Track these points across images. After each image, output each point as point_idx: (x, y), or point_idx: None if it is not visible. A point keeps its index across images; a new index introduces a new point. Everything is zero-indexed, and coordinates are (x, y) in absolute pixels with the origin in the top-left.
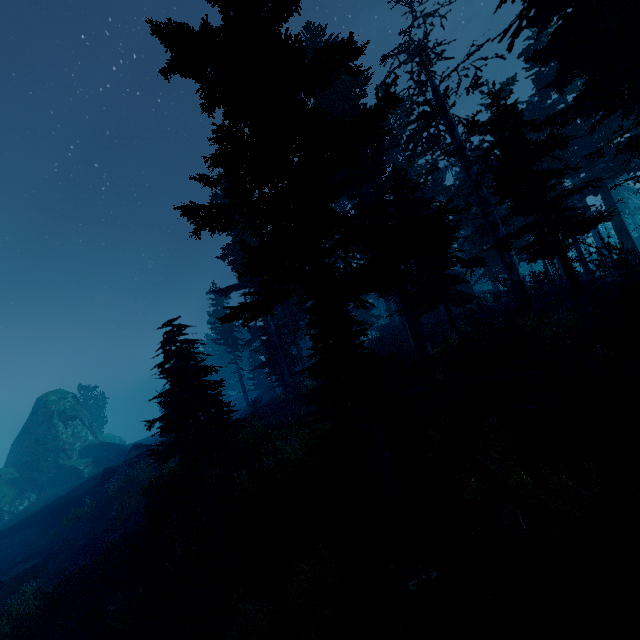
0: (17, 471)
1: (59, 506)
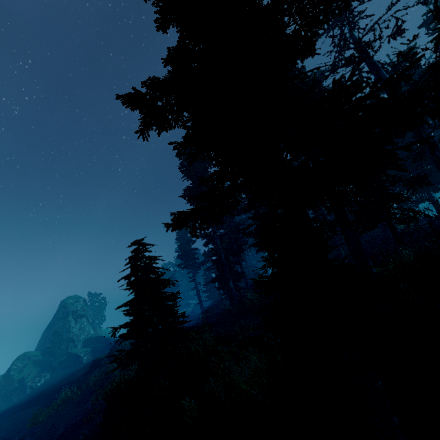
0: (41, 354)
1: (58, 389)
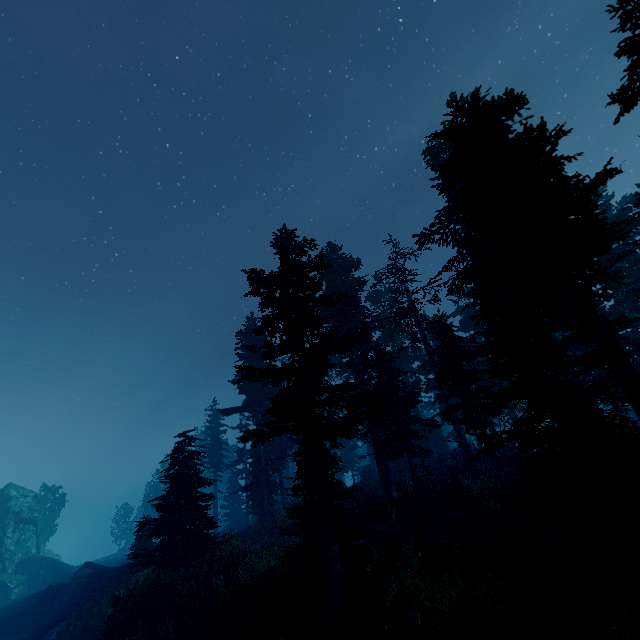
0: None
1: None
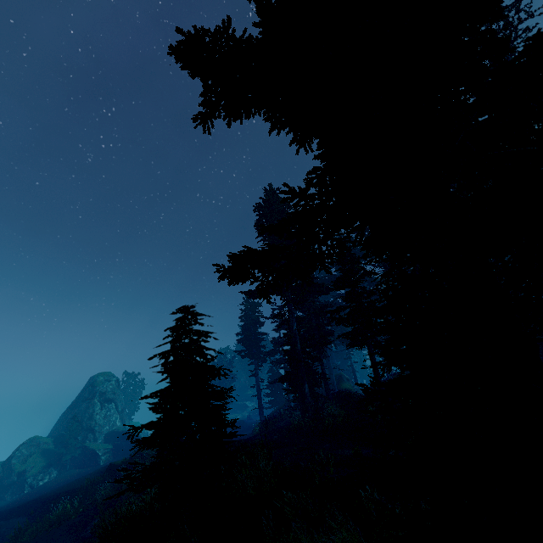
0: (53, 442)
1: (58, 496)
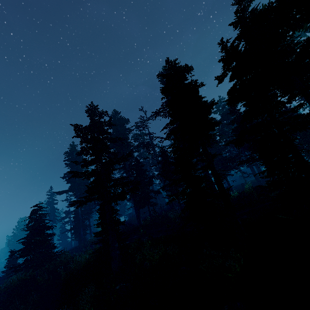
0: None
1: None
